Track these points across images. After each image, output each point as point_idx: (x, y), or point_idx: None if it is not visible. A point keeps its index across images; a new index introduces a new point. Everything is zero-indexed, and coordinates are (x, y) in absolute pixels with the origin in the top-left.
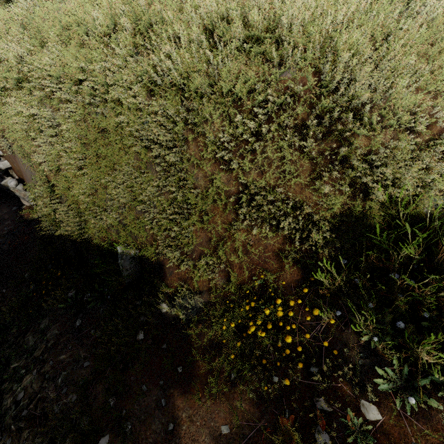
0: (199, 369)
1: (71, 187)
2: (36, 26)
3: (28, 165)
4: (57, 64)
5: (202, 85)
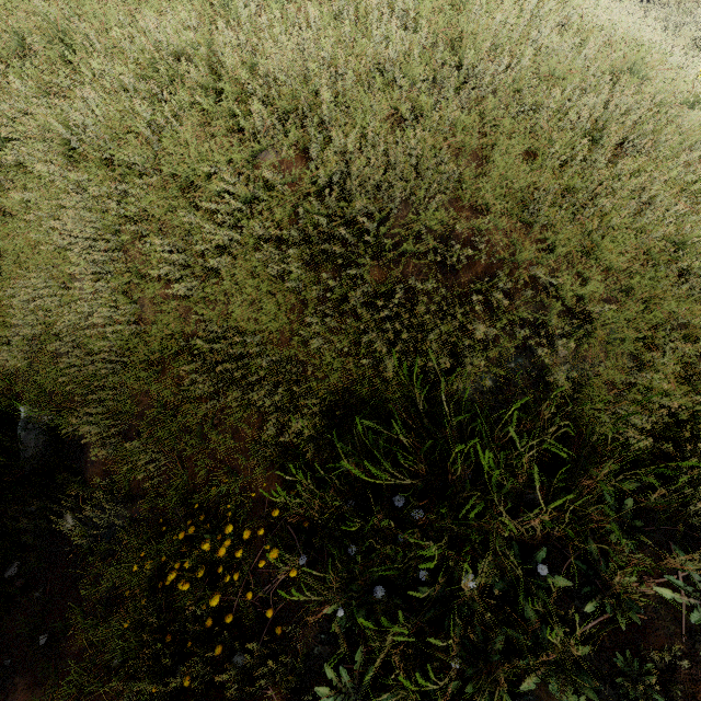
0: (75, 641)
1: None
2: None
3: None
4: None
5: (132, 157)
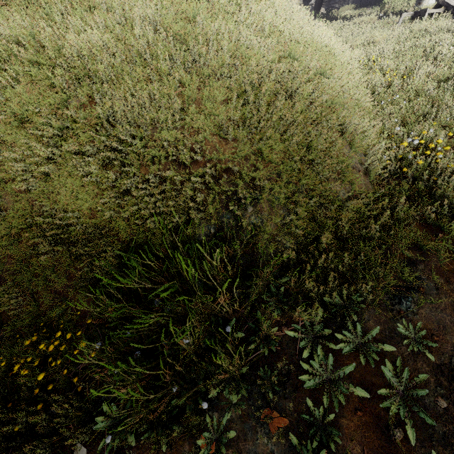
0: None
1: None
2: None
3: None
4: None
5: None
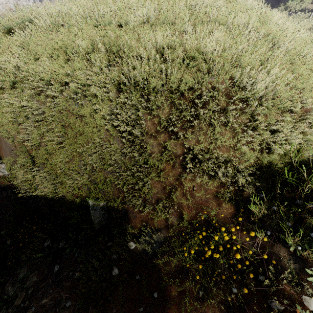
0: (171, 292)
1: (49, 158)
2: (31, 48)
3: (11, 143)
4: (48, 72)
5: (158, 85)
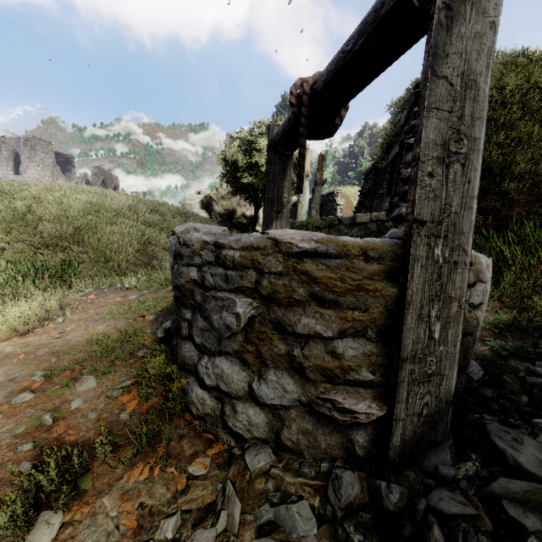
0: None
1: None
2: None
3: None
4: None
5: None
